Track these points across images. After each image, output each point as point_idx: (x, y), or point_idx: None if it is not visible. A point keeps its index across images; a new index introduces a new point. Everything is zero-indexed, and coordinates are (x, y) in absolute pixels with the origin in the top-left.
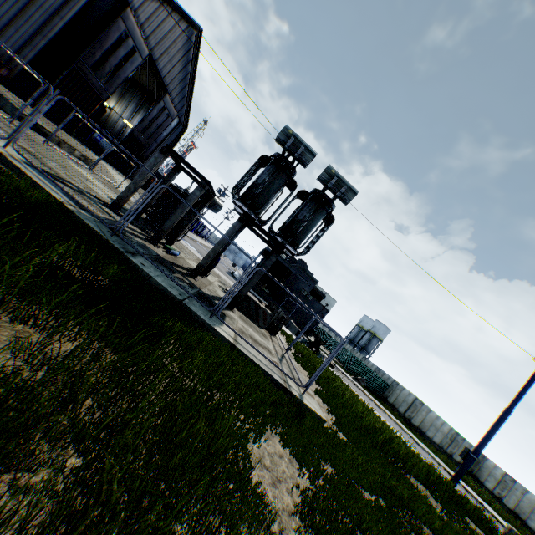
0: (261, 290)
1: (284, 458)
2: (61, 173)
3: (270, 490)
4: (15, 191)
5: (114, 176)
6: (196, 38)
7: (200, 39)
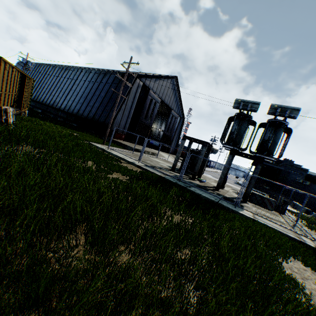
0: (262, 188)
1: (307, 271)
2: (152, 164)
3: (299, 280)
4: (150, 177)
5: (163, 155)
6: (176, 81)
7: (177, 80)
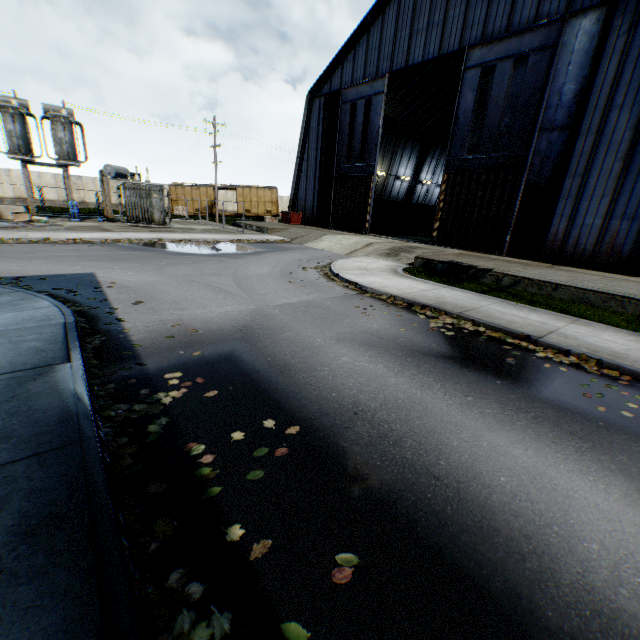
0: None
1: None
2: None
3: None
4: None
5: (321, 239)
6: None
7: None
